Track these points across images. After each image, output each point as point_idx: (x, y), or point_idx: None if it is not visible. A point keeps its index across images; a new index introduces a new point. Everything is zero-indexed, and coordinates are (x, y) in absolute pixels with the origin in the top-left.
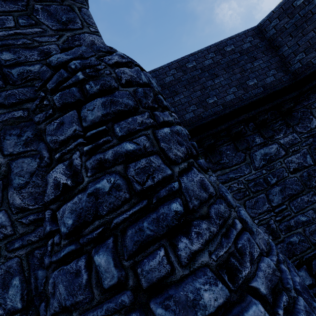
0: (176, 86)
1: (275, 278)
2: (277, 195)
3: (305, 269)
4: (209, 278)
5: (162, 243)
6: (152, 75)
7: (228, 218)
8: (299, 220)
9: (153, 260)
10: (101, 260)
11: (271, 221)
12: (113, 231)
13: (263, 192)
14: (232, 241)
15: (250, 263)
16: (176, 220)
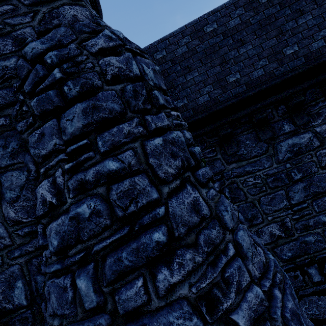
0: (190, 60)
1: (262, 308)
2: (299, 193)
3: (316, 268)
4: (184, 312)
5: (142, 272)
6: (161, 46)
7: (220, 243)
8: (320, 220)
9: (130, 290)
10: (82, 285)
11: (286, 219)
12: (95, 256)
13: (283, 188)
14: (219, 271)
15: (235, 293)
16: (156, 251)
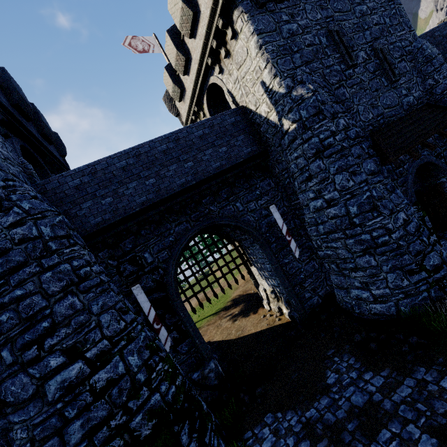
0: None
1: None
2: None
3: None
4: None
5: None
6: None
7: None
8: None
9: None
10: None
11: None
12: None
13: None
14: None
15: None
16: None
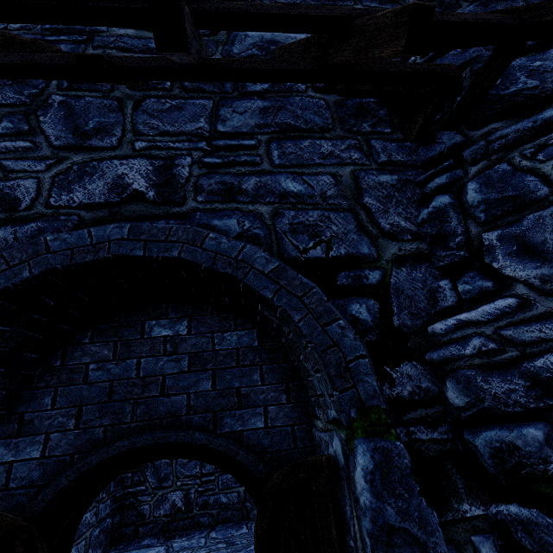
0: None
1: None
2: None
3: None
4: None
5: None
6: None
7: None
8: None
9: None
10: None
11: None
12: None
13: None
14: None
15: None
16: None
